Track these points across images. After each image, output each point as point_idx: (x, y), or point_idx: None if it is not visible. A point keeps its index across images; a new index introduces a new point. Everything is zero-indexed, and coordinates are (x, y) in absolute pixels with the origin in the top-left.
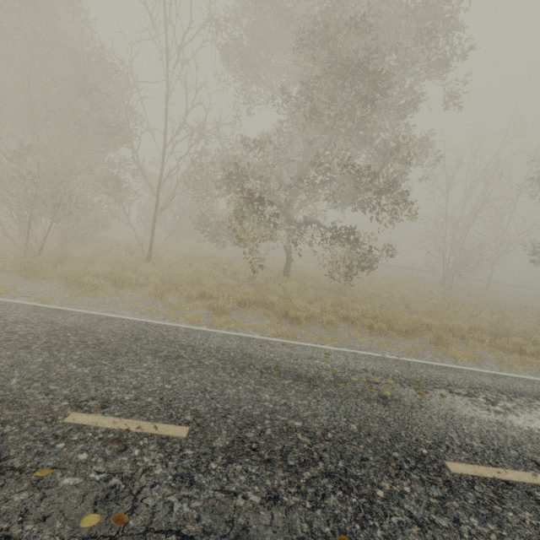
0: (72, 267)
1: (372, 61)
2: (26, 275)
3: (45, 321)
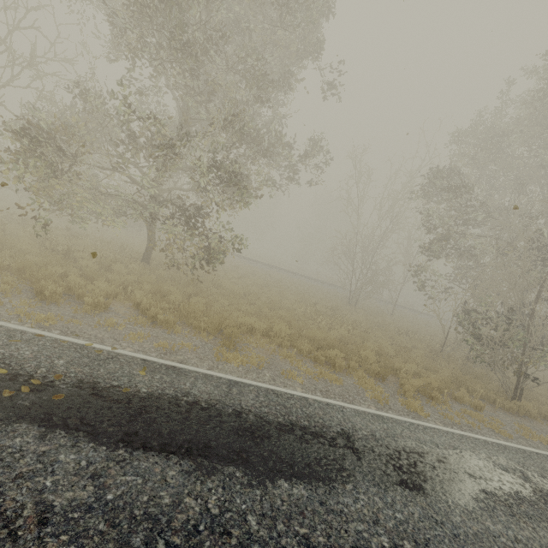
0: None
1: None
2: None
3: None
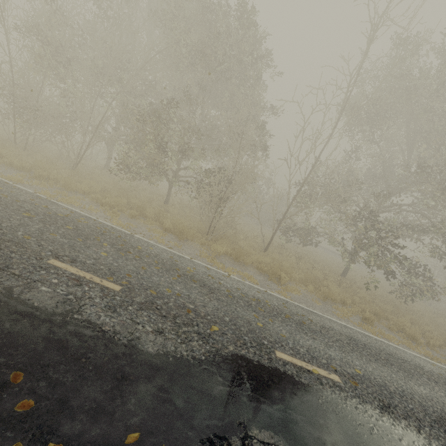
0: (258, 258)
1: None
2: (238, 261)
3: (331, 327)
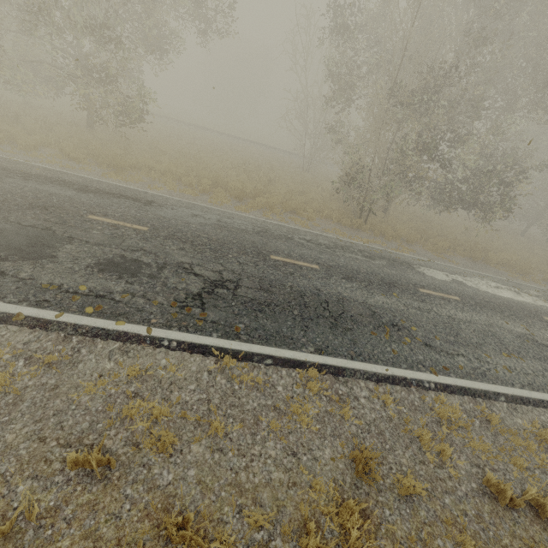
0: None
1: None
2: None
3: None
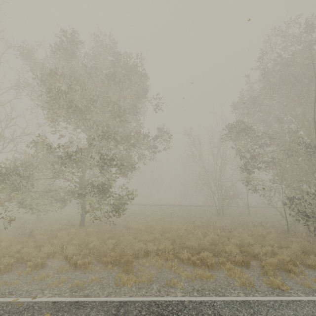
0: None
1: (74, 89)
2: None
3: None
